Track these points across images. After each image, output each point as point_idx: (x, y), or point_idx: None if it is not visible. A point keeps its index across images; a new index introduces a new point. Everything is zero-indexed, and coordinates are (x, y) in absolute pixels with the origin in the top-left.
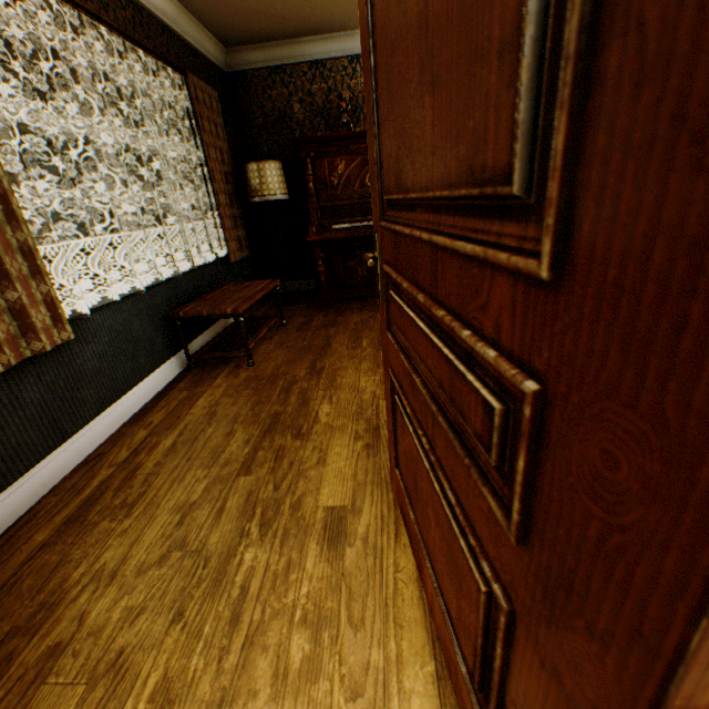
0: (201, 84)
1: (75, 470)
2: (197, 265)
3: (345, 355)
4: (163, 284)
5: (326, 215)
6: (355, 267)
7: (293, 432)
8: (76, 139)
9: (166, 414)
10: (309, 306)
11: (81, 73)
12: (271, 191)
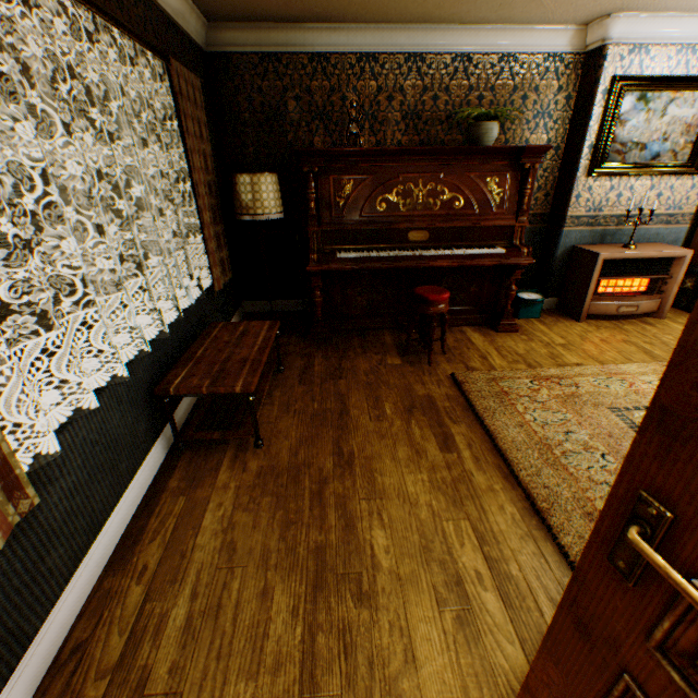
0: (184, 72)
1: (42, 688)
2: (177, 303)
3: (371, 430)
4: (144, 347)
5: (327, 239)
6: (354, 296)
7: (352, 590)
8: (25, 164)
9: (164, 548)
10: (302, 338)
11: (29, 61)
12: (266, 209)
